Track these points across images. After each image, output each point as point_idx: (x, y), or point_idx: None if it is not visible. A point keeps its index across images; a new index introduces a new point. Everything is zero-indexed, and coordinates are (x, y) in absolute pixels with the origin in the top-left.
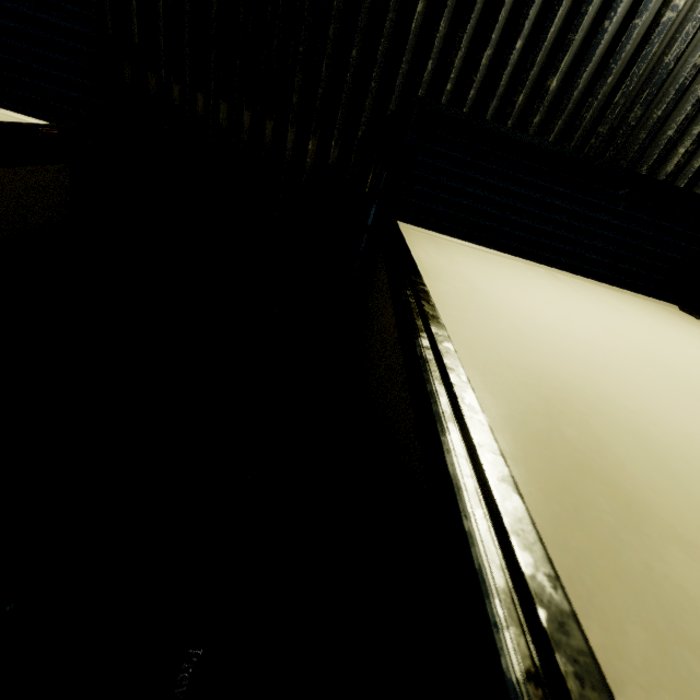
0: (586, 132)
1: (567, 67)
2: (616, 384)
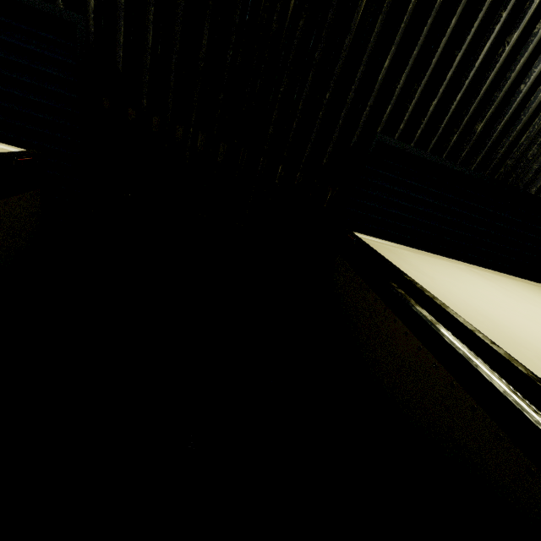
0: (498, 164)
1: (491, 116)
2: None
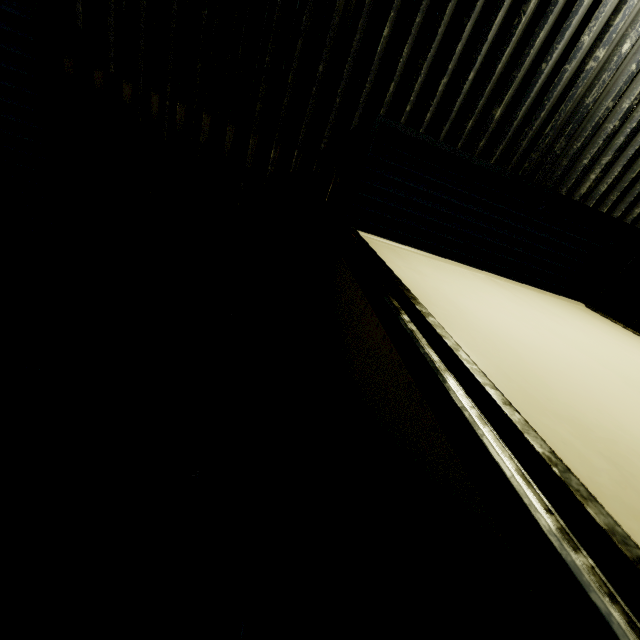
0: (522, 157)
1: (510, 100)
2: (628, 417)
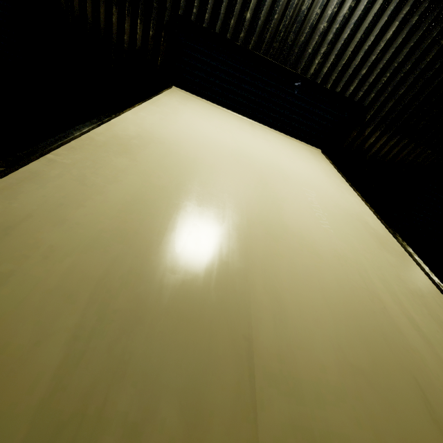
0: (268, 46)
1: (253, 6)
2: (194, 145)
